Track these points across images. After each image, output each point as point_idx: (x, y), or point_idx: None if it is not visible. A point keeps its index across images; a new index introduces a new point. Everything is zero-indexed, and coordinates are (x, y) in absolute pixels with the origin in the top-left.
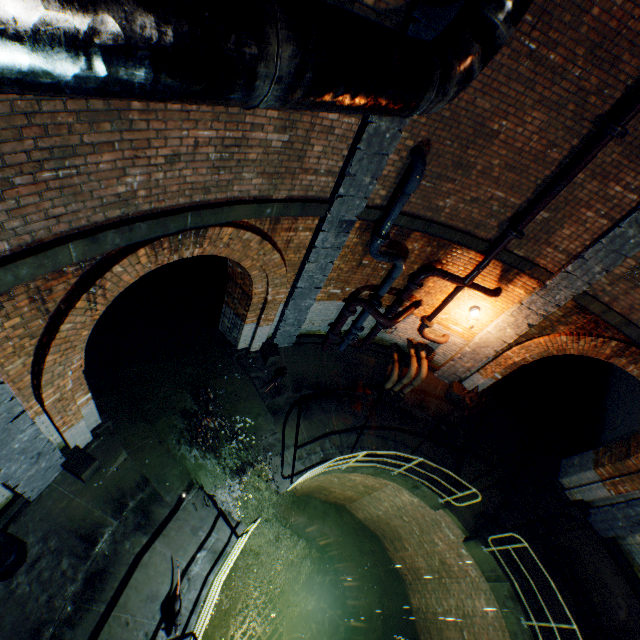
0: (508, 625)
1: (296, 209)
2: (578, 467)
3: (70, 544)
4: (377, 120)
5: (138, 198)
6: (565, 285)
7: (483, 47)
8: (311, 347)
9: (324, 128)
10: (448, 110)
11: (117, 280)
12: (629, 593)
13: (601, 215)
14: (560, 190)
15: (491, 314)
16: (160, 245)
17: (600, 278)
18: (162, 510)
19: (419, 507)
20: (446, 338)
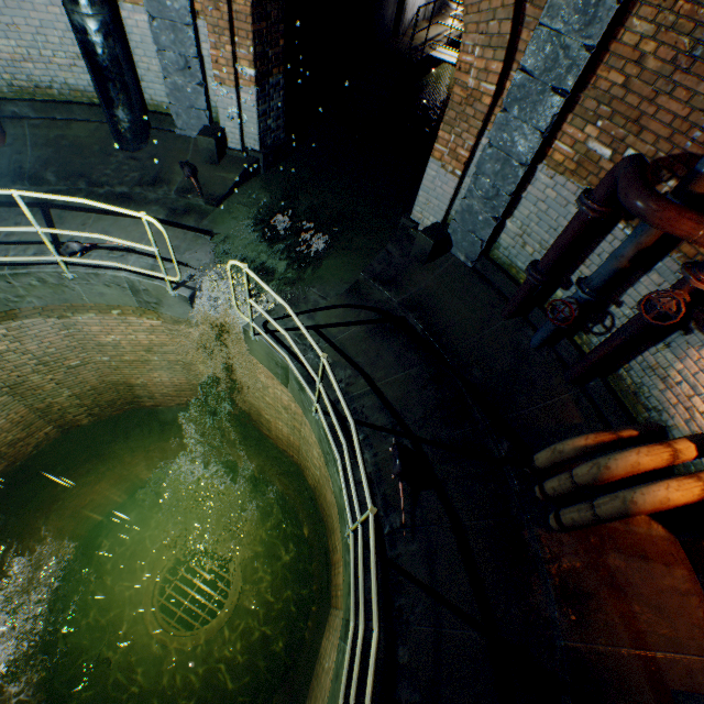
0: None
1: None
2: None
3: (151, 173)
4: None
5: None
6: None
7: None
8: (492, 294)
9: None
10: None
11: None
12: None
13: None
14: None
15: None
16: None
17: None
18: (192, 221)
19: None
20: None
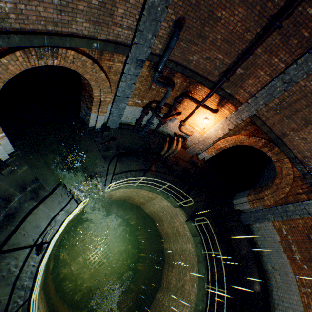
0: (197, 253)
1: (111, 47)
2: (241, 196)
3: None
4: None
5: (10, 19)
6: (246, 110)
7: None
8: (127, 130)
9: None
10: None
11: (5, 68)
12: (249, 245)
13: (267, 74)
14: (248, 57)
15: (213, 122)
16: (29, 52)
17: (262, 108)
18: (44, 193)
19: (170, 207)
20: (192, 133)
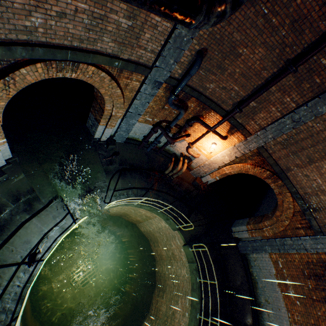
0: (192, 280)
1: (132, 67)
2: (240, 224)
3: None
4: (181, 28)
5: (38, 32)
6: (255, 141)
7: (233, 0)
8: (133, 146)
9: (152, 24)
10: (219, 34)
11: (23, 77)
12: (244, 275)
13: (278, 111)
14: (262, 93)
15: (221, 148)
16: (50, 65)
17: (270, 141)
18: (39, 205)
19: (168, 229)
20: (198, 155)
